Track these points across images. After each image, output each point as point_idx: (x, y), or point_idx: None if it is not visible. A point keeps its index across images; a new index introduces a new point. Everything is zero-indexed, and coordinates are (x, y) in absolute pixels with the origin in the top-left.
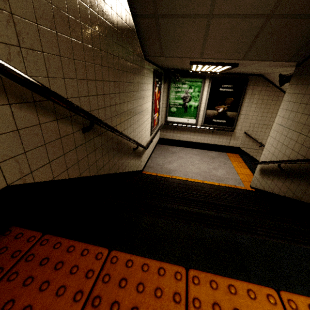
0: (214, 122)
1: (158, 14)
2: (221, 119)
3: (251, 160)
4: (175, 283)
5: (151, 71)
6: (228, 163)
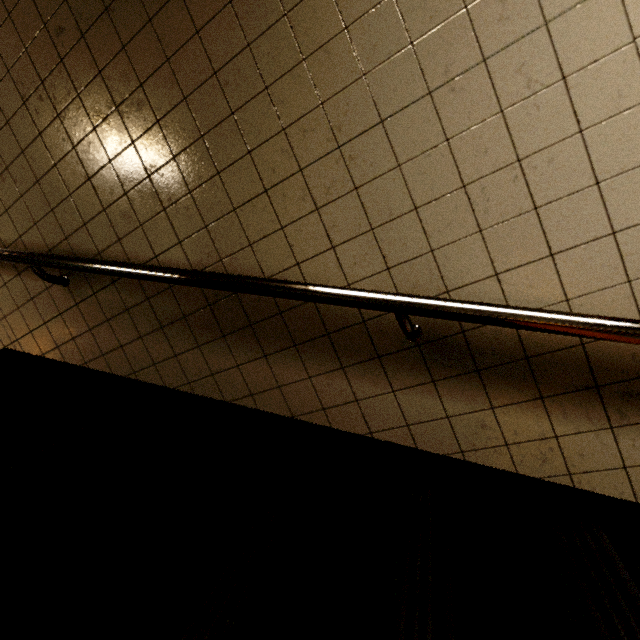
0: None
1: None
2: None
3: None
4: None
5: None
6: None
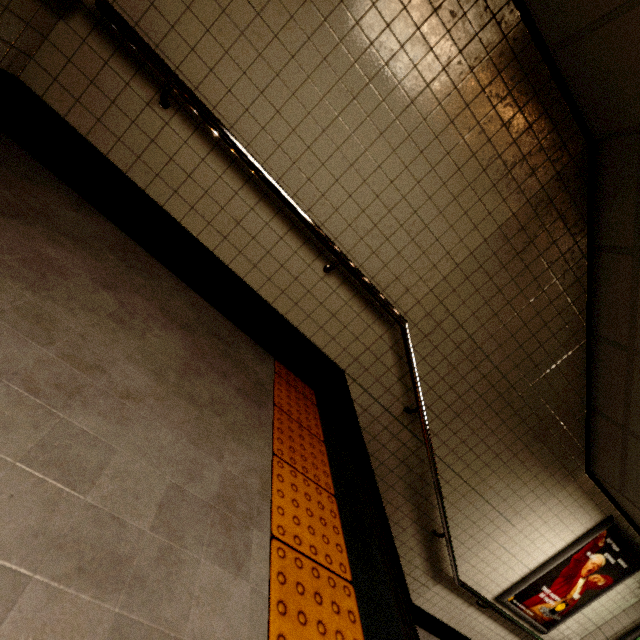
0: None
1: (628, 429)
2: None
3: None
4: (323, 481)
5: (598, 508)
6: None
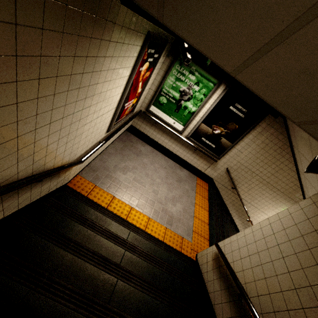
0: (202, 141)
1: None
2: (212, 142)
3: (217, 195)
4: None
5: (140, 33)
6: (192, 195)
